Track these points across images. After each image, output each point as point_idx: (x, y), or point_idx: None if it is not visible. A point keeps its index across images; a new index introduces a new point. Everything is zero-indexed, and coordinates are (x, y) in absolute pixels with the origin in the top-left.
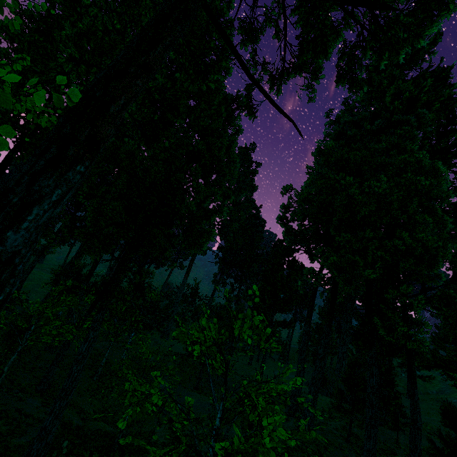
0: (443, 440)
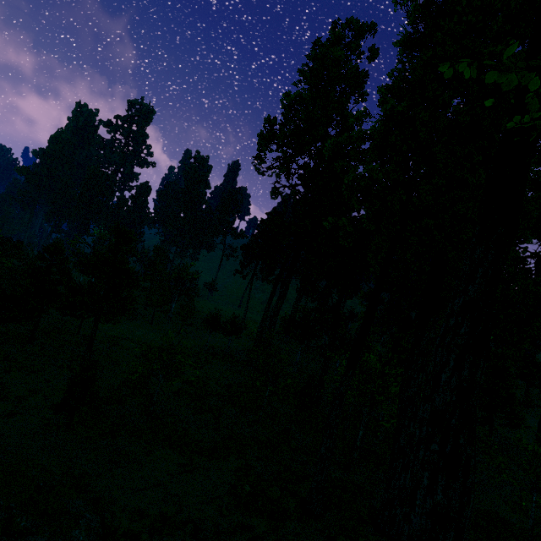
0: None
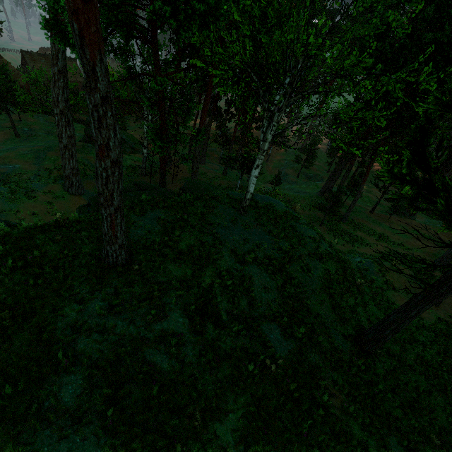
0: (332, 196)
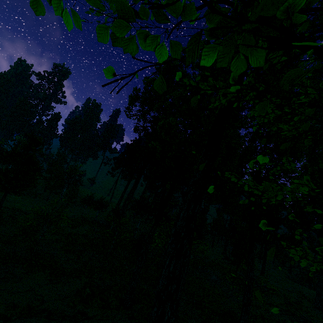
0: None
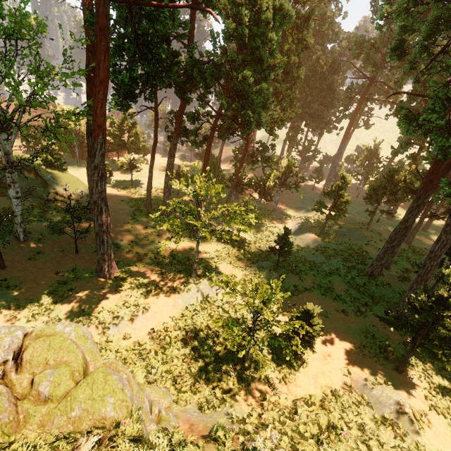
0: (430, 296)
